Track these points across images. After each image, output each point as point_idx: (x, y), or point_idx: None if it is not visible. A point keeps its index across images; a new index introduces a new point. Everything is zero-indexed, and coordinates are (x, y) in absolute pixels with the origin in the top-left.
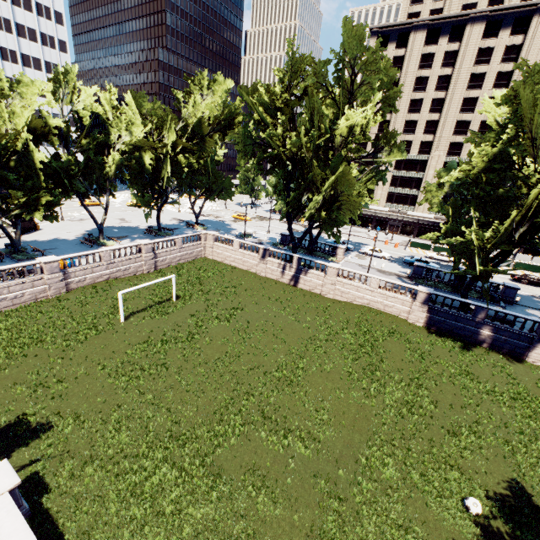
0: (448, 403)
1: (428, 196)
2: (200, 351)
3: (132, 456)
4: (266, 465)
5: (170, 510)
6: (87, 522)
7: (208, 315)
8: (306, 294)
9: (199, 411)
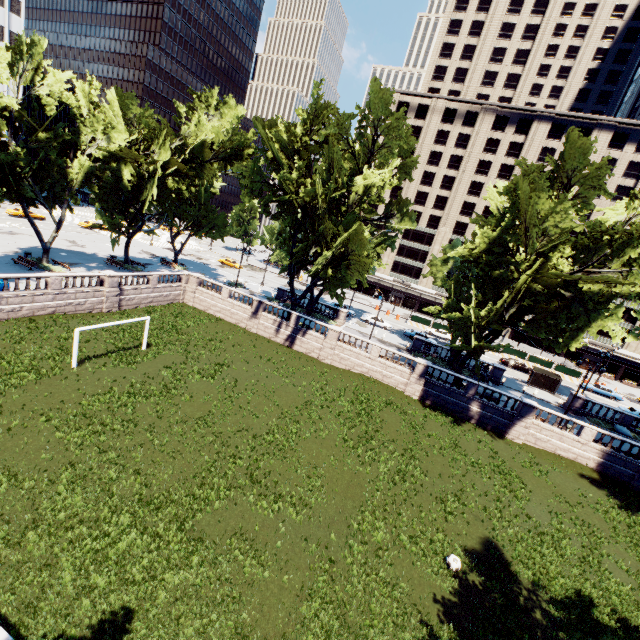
0: (437, 473)
1: (433, 269)
2: (177, 408)
3: (89, 521)
4: (254, 529)
5: (142, 577)
6: (31, 595)
7: (188, 368)
8: (302, 357)
9: (175, 474)
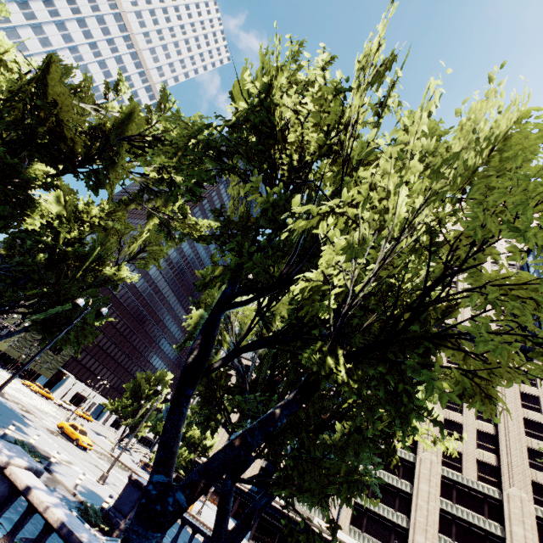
0: None
1: None
2: None
3: None
4: None
5: None
6: None
7: None
8: None
9: None
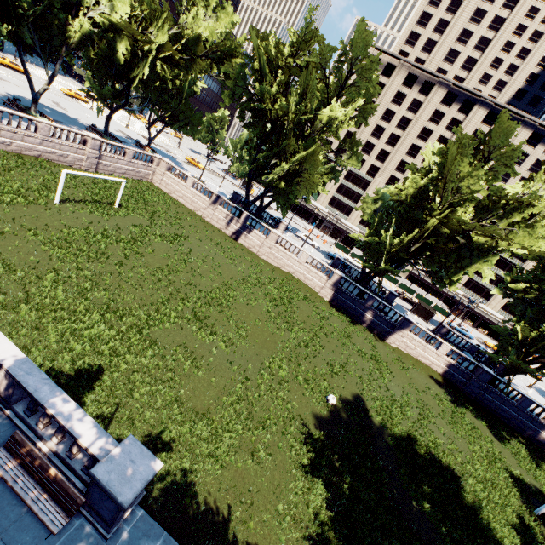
0: (331, 350)
1: (364, 205)
2: (141, 256)
3: (68, 311)
4: (194, 347)
5: (109, 353)
6: (24, 343)
7: (152, 231)
8: (244, 250)
9: (136, 300)
